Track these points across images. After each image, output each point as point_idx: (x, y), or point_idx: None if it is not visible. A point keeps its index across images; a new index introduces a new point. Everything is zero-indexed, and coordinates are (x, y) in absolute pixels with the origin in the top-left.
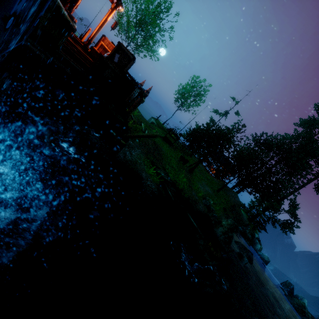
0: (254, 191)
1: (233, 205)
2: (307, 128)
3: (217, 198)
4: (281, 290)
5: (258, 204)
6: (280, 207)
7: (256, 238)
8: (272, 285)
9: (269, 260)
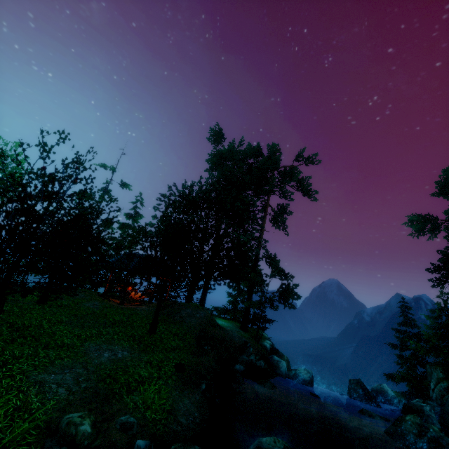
0: (210, 279)
1: (199, 334)
2: (219, 166)
3: (152, 352)
4: (368, 420)
5: (238, 293)
6: (262, 276)
7: (270, 349)
8: (352, 424)
9: (311, 374)
